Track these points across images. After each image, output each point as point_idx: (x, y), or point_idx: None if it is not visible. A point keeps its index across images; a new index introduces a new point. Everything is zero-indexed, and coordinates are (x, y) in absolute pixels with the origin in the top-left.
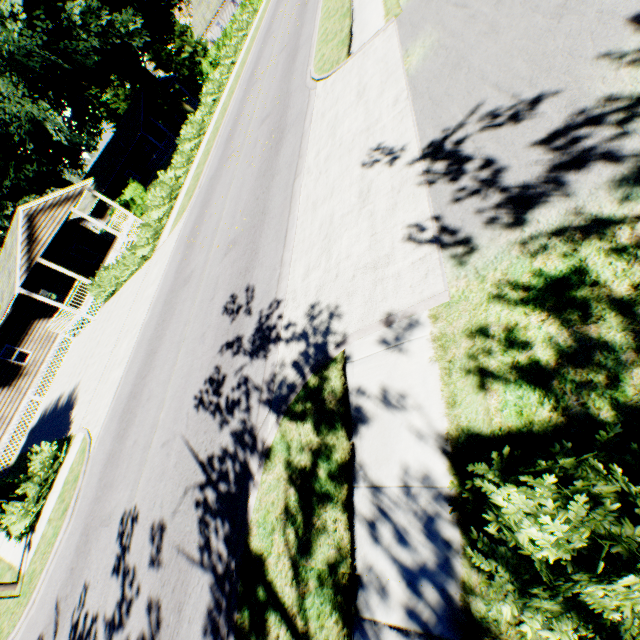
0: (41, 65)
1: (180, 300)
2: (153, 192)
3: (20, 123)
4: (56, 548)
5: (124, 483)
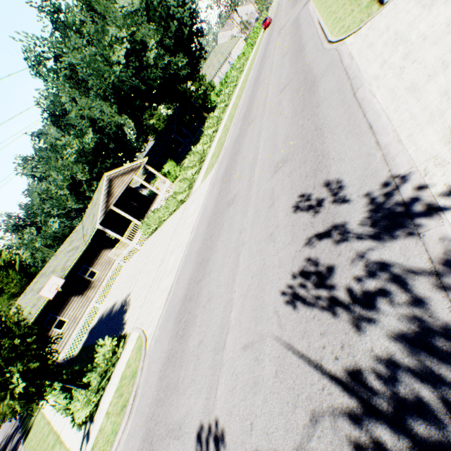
0: (130, 84)
1: (226, 217)
2: (189, 158)
3: (111, 127)
4: (114, 448)
5: (193, 387)
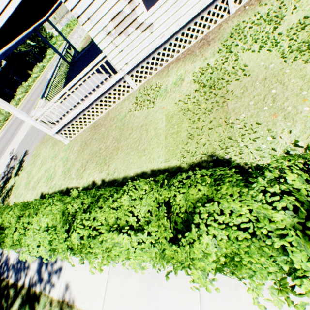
0: None
1: None
2: None
3: None
4: None
5: None
